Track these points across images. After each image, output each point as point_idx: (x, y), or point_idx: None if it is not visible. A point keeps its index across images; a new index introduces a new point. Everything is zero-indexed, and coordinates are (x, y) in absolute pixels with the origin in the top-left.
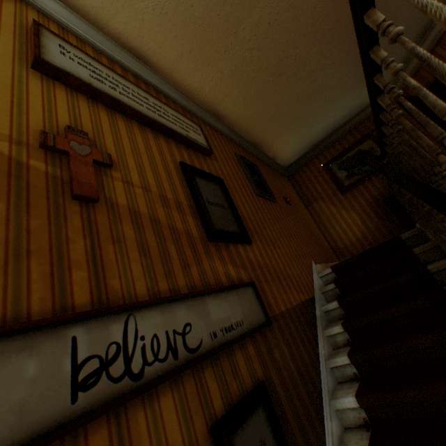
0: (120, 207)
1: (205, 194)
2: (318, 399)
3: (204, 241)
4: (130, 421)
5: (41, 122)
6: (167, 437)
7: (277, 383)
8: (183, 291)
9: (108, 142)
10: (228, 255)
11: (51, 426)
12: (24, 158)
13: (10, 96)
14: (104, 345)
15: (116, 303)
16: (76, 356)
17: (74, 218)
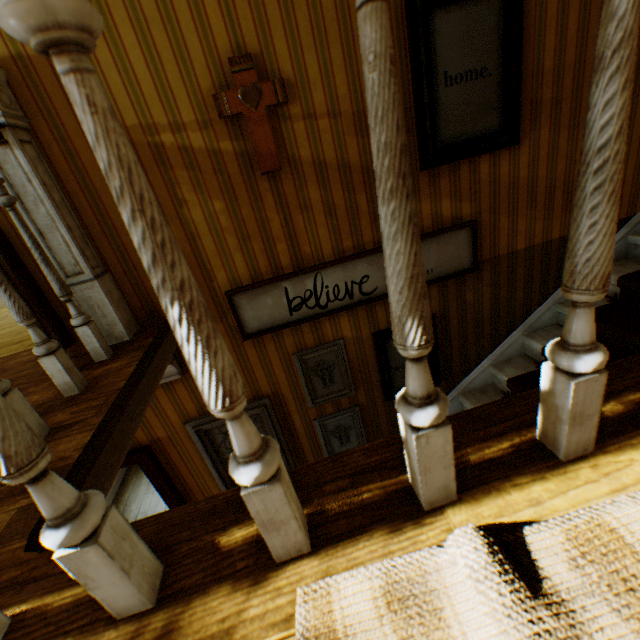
0: (303, 165)
1: (444, 62)
2: (505, 332)
3: (412, 174)
4: (321, 324)
5: (206, 71)
6: (342, 333)
7: (452, 317)
8: (368, 246)
9: (277, 41)
10: (450, 184)
11: (284, 323)
12: (215, 145)
13: (169, 46)
14: (302, 292)
15: (308, 264)
16: (288, 297)
17: (267, 198)
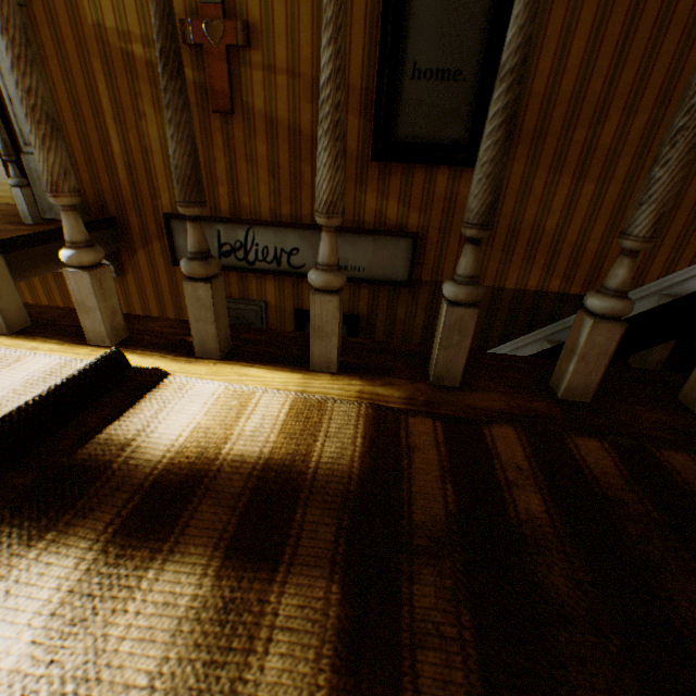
0: (256, 116)
1: (415, 51)
2: None
3: (363, 161)
4: (248, 280)
5: None
6: (267, 297)
7: (379, 327)
8: (305, 221)
9: None
10: (401, 187)
11: None
12: None
13: None
14: (234, 241)
15: (246, 216)
16: (220, 241)
17: (217, 137)
